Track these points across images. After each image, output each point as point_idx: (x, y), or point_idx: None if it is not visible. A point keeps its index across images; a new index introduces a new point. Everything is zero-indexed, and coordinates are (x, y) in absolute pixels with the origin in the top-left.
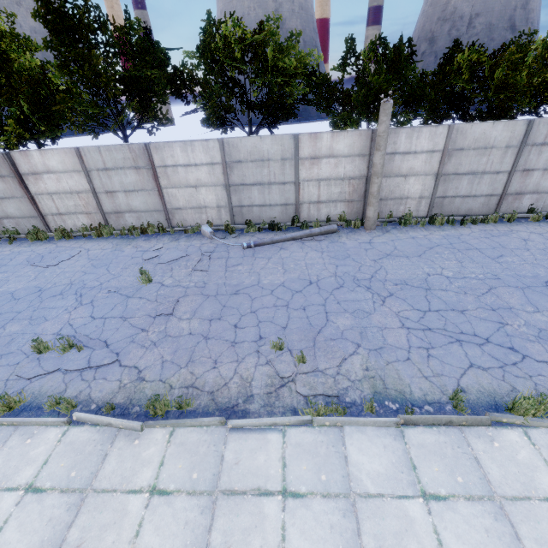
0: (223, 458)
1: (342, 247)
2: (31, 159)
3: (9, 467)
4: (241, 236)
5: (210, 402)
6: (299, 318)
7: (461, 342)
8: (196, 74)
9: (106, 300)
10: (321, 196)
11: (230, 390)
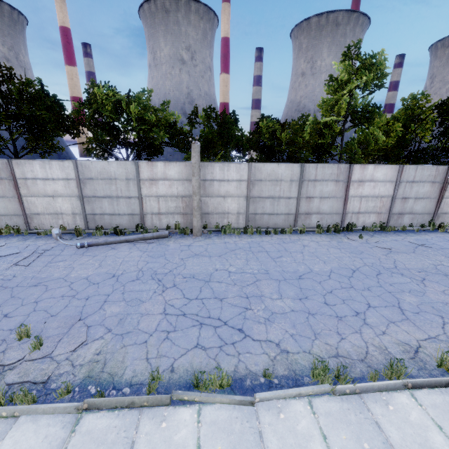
0: None
1: (164, 248)
2: None
3: None
4: (86, 238)
5: None
6: (75, 306)
7: (202, 325)
8: (82, 118)
9: None
10: (161, 209)
11: None
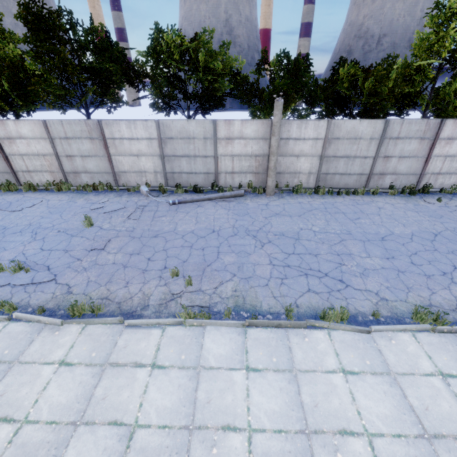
0: (116, 344)
1: (245, 207)
2: (7, 127)
3: None
4: (171, 196)
5: (116, 308)
6: (197, 255)
7: (307, 275)
8: (146, 68)
9: (55, 237)
10: (234, 168)
11: (133, 301)
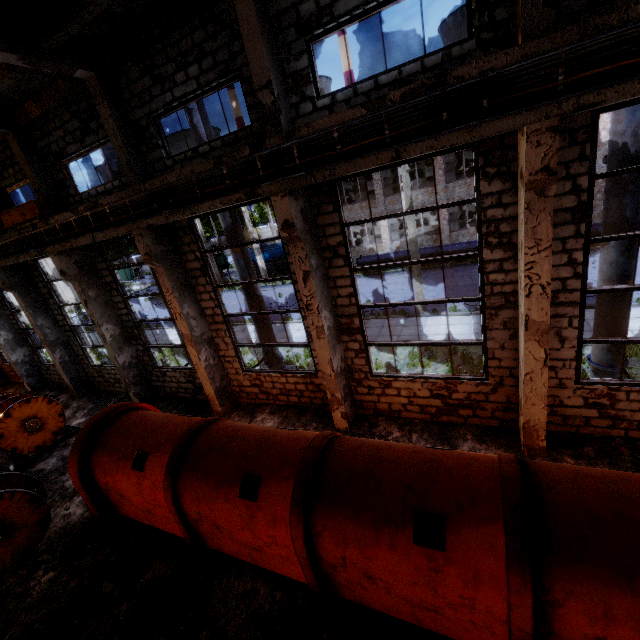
0: None
1: None
2: None
3: None
4: None
5: None
6: None
7: None
8: None
9: None
10: None
11: None
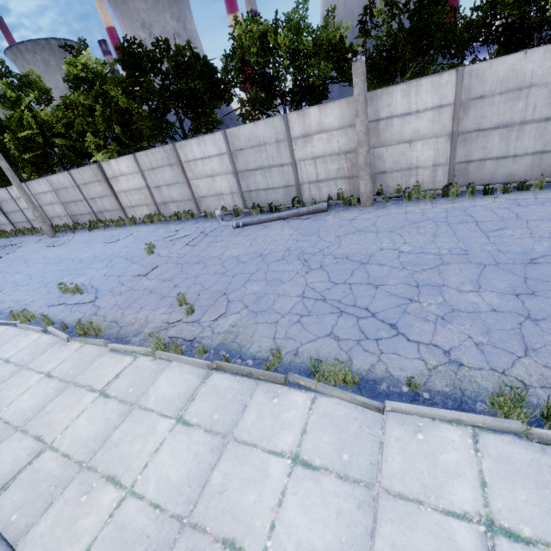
0: (91, 365)
1: (320, 224)
2: (112, 167)
3: (8, 348)
4: (244, 218)
5: (116, 332)
6: (223, 282)
7: (342, 313)
8: (232, 76)
9: (120, 264)
10: (319, 175)
11: (133, 327)
